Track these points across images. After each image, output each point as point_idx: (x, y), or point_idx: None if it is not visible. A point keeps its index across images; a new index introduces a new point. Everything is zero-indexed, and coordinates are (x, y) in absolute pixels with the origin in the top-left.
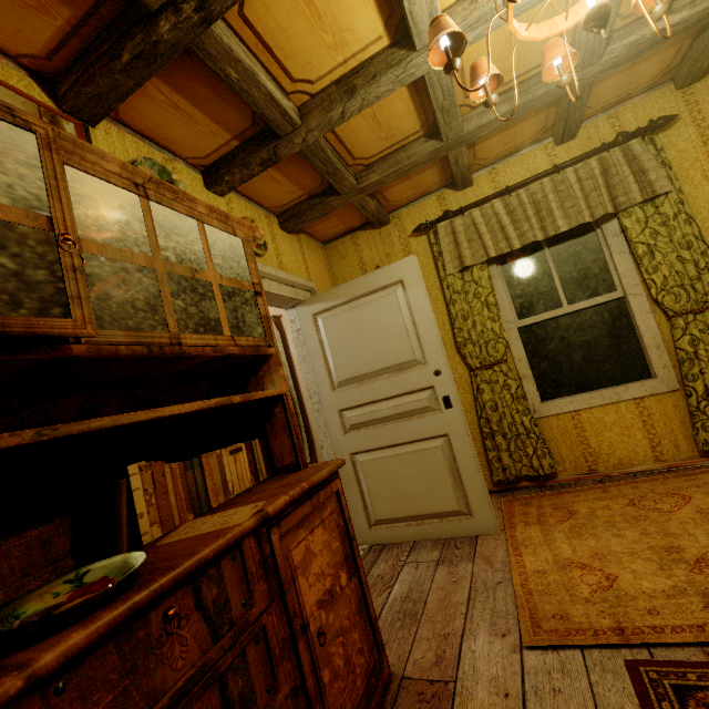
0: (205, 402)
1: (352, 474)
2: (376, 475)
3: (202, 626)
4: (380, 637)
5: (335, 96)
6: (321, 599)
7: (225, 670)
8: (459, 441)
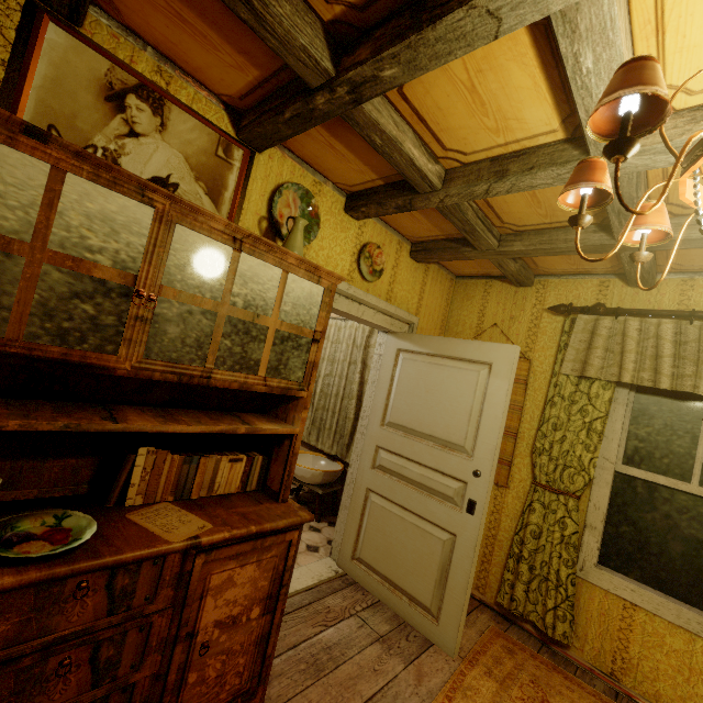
0: (209, 428)
1: (360, 506)
2: (377, 521)
3: (104, 600)
4: (266, 672)
5: (484, 173)
6: (222, 620)
7: (104, 638)
8: (462, 549)
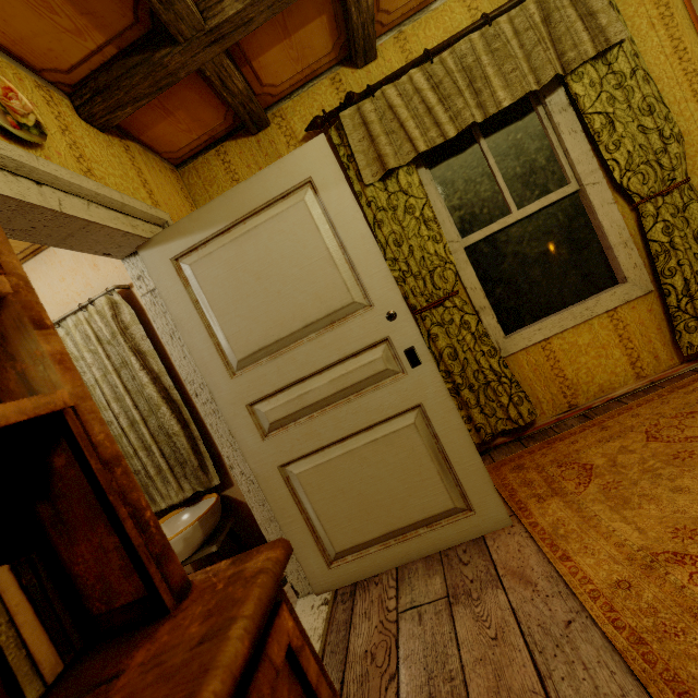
0: None
1: (288, 496)
2: (324, 489)
3: None
4: None
5: None
6: None
7: None
8: (438, 410)
